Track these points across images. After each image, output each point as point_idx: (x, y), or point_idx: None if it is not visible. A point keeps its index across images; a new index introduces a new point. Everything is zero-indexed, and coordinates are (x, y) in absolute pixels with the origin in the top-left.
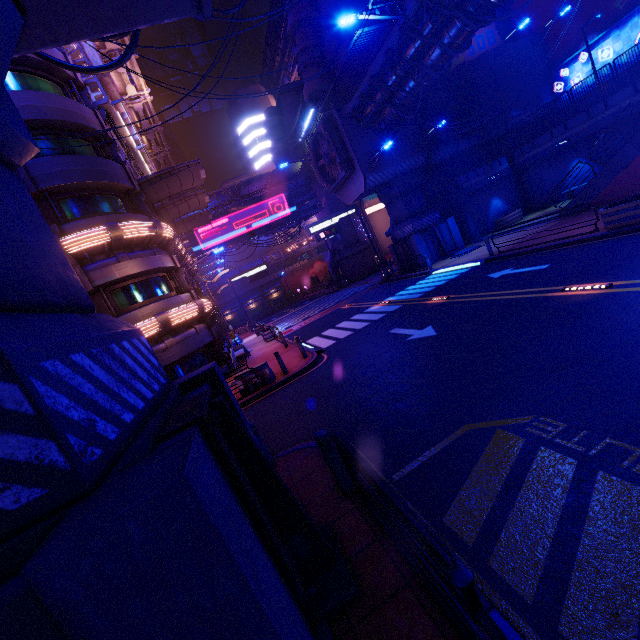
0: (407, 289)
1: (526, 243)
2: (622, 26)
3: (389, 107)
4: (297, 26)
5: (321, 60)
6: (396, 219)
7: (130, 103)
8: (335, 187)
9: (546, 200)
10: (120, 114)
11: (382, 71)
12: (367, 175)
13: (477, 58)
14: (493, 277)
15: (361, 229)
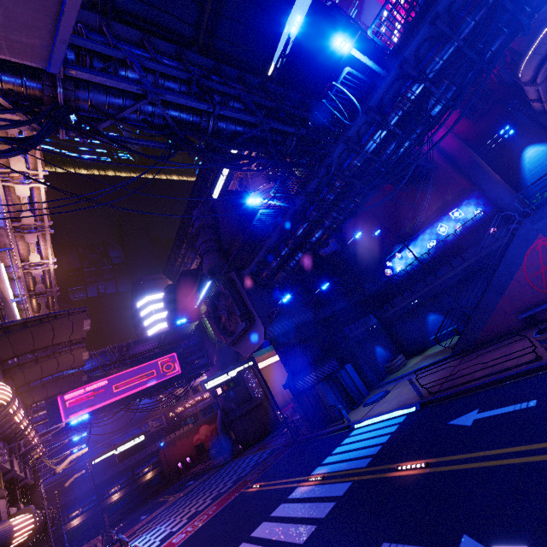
0: (336, 452)
1: (452, 381)
2: (415, 240)
3: (282, 272)
4: (201, 228)
5: (219, 248)
6: (296, 369)
7: (29, 269)
8: (234, 339)
9: (417, 346)
10: (6, 267)
11: (276, 245)
12: (267, 326)
13: (332, 253)
14: (464, 424)
15: (252, 384)
